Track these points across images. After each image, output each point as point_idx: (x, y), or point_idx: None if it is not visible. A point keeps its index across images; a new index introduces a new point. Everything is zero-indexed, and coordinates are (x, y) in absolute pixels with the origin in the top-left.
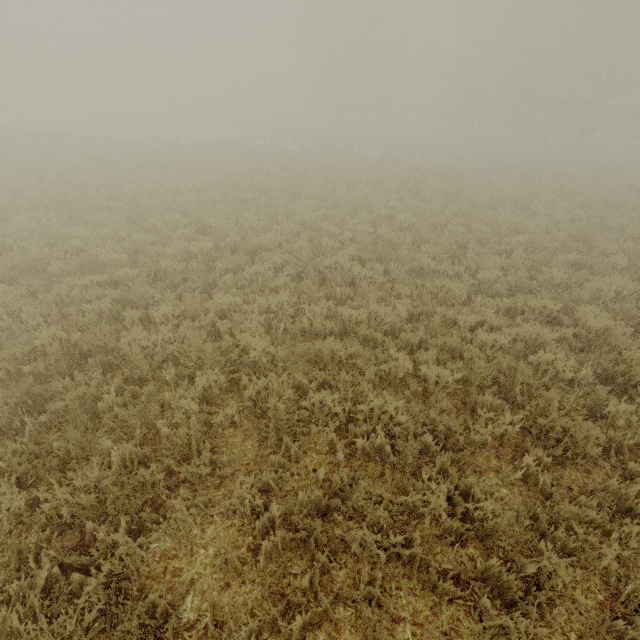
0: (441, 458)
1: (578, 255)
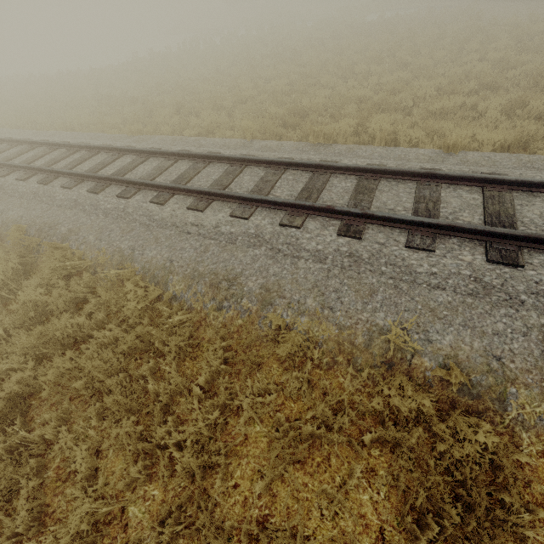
0: (453, 97)
1: (481, 37)
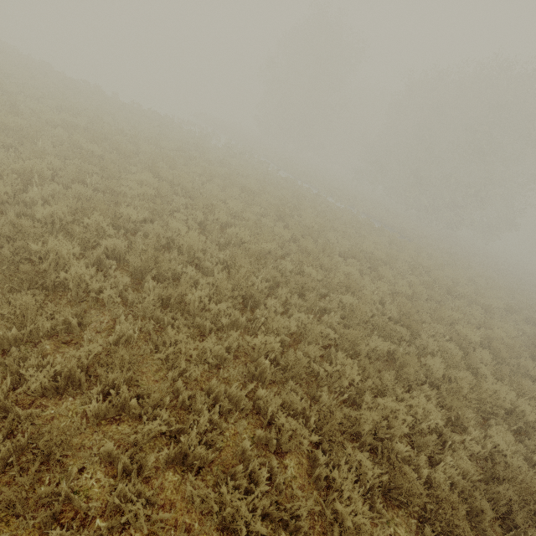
0: None
1: (393, 345)
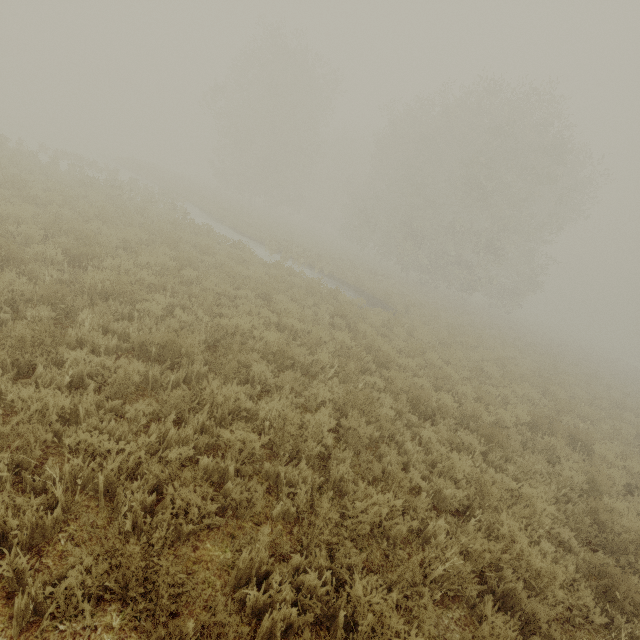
0: None
1: None
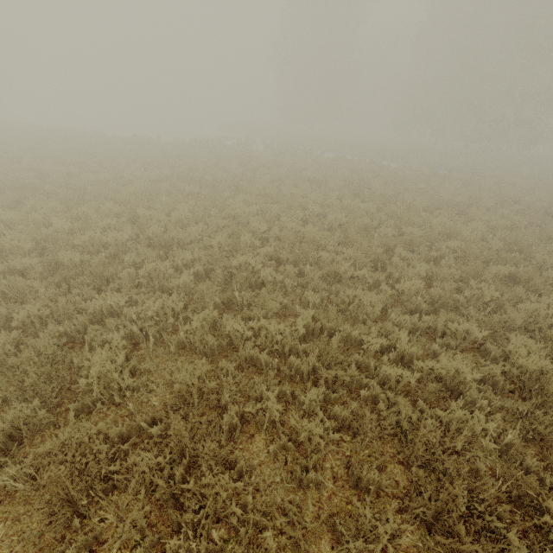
0: None
1: (513, 268)
